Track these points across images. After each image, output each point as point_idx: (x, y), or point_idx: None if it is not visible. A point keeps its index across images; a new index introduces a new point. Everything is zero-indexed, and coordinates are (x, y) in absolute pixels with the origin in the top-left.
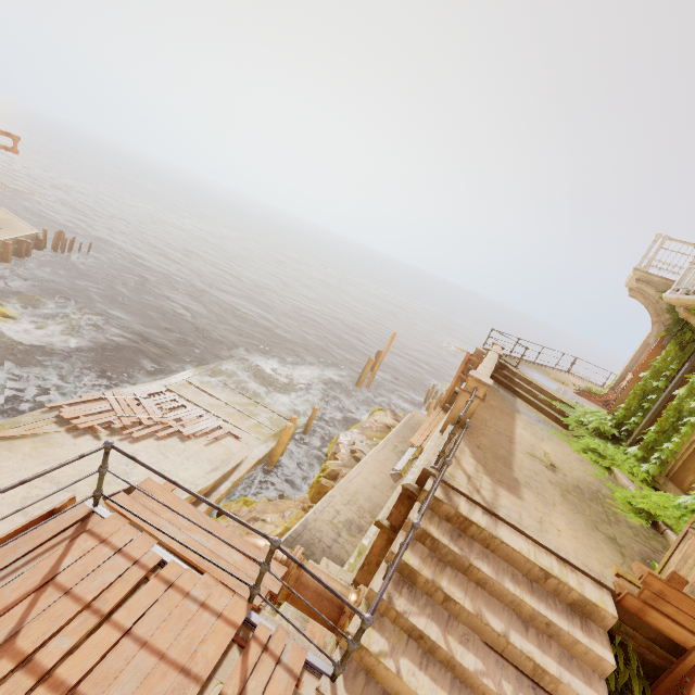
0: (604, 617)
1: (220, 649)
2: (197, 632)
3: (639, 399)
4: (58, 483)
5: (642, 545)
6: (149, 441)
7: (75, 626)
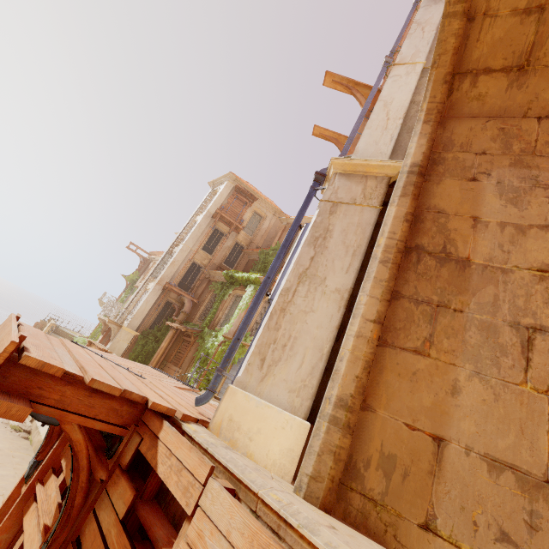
0: None
1: None
2: None
3: (95, 333)
4: None
5: None
6: None
7: None
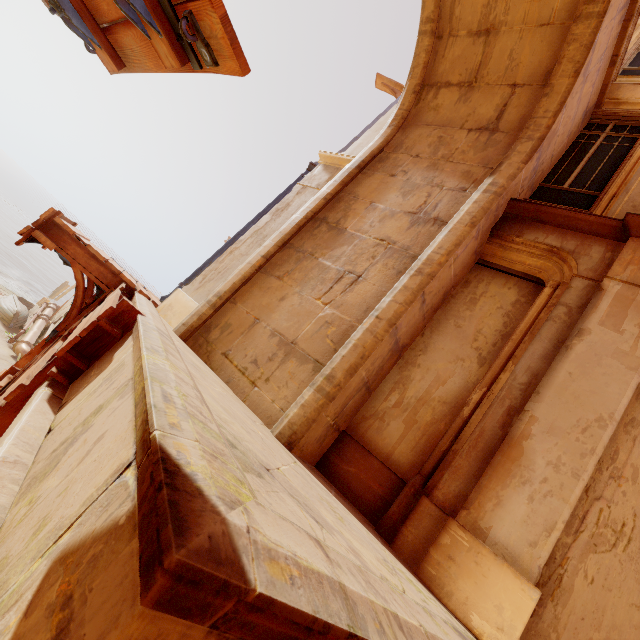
0: None
1: None
2: None
3: None
4: None
5: None
6: None
7: None
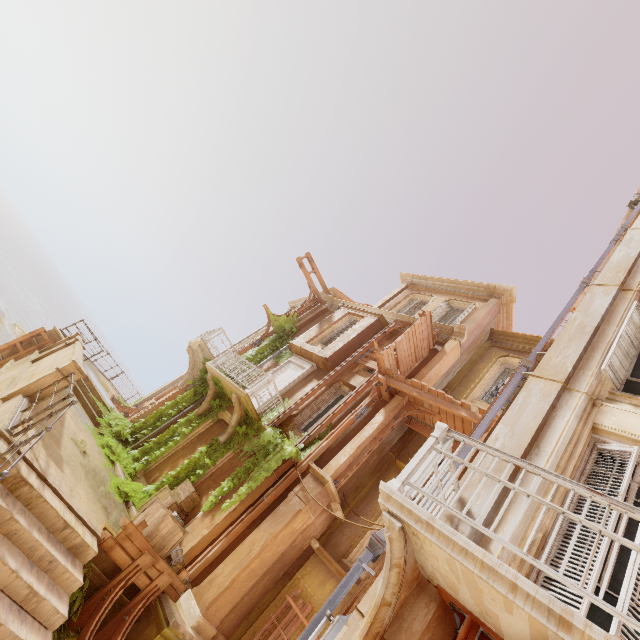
0: (89, 554)
1: None
2: None
3: (156, 418)
4: None
5: (118, 514)
6: None
7: None
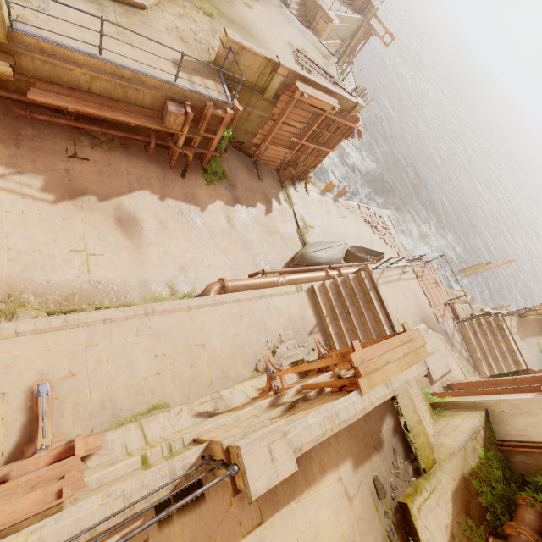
0: (520, 367)
1: (442, 303)
2: (439, 297)
3: None
4: (360, 236)
5: None
6: (376, 237)
7: (427, 281)
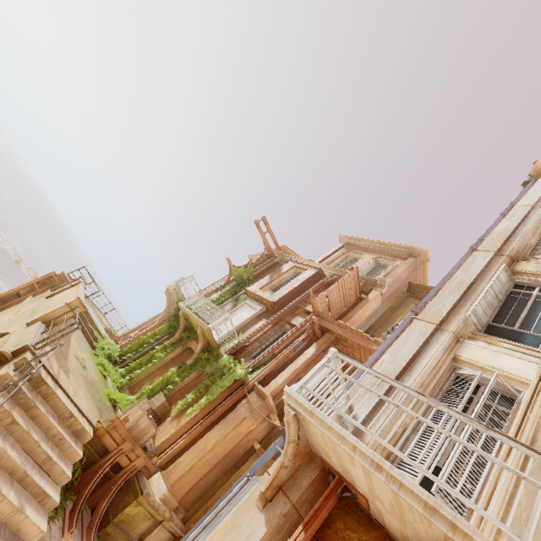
0: (87, 437)
1: None
2: None
3: (139, 345)
4: None
5: (108, 413)
6: None
7: None
